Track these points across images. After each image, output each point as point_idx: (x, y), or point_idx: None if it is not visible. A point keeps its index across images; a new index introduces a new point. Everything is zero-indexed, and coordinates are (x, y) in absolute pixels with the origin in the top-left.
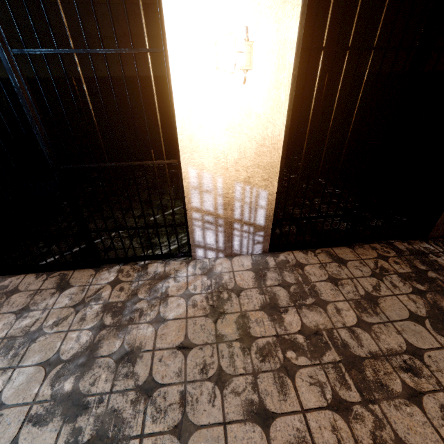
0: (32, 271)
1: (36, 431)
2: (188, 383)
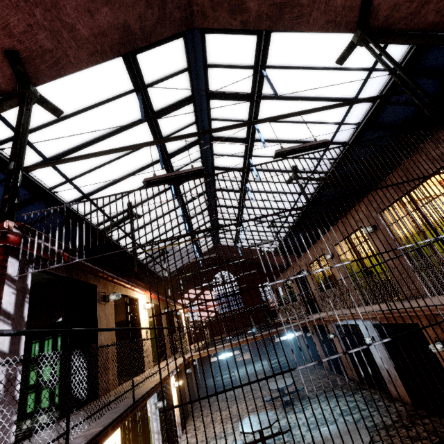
0: None
1: (211, 443)
2: (209, 433)
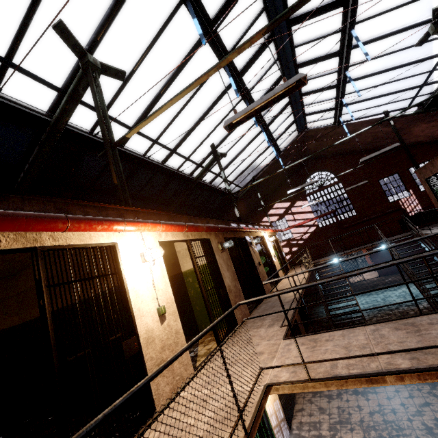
0: None
1: None
2: None
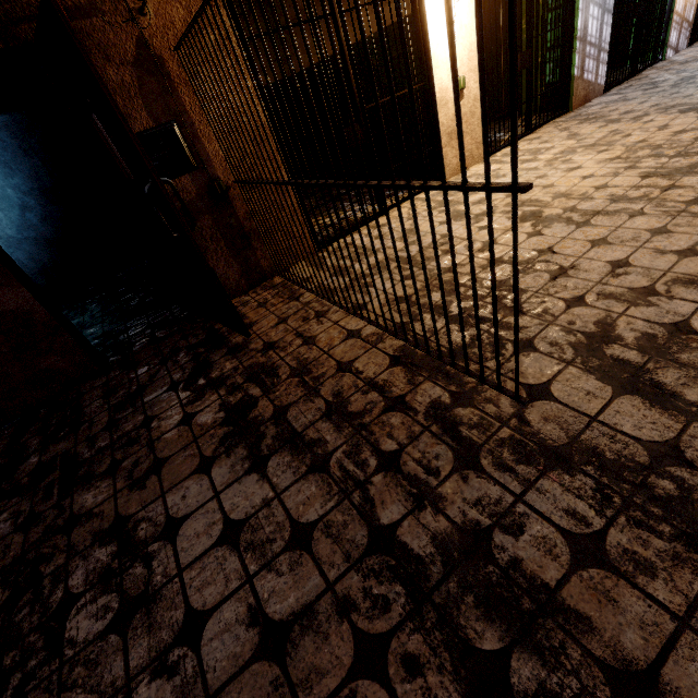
0: (614, 86)
1: None
2: None
